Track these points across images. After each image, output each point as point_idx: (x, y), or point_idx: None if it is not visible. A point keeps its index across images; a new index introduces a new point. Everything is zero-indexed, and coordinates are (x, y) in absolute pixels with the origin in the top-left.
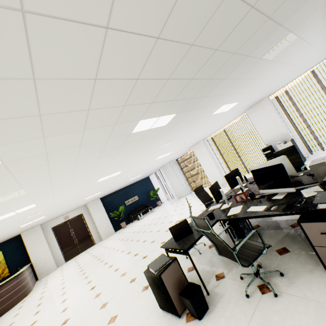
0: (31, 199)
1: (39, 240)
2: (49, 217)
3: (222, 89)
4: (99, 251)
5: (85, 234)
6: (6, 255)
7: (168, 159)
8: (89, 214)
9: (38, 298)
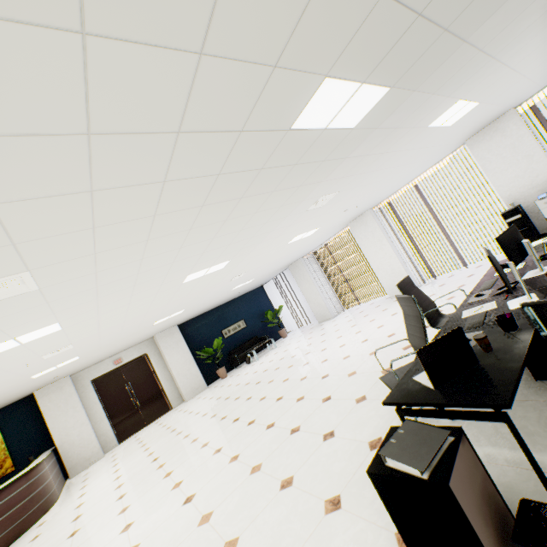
0: (49, 308)
1: (69, 403)
2: (87, 359)
3: (500, 24)
4: (183, 422)
5: (153, 390)
6: (8, 433)
7: (305, 247)
8: (160, 355)
9: (70, 519)
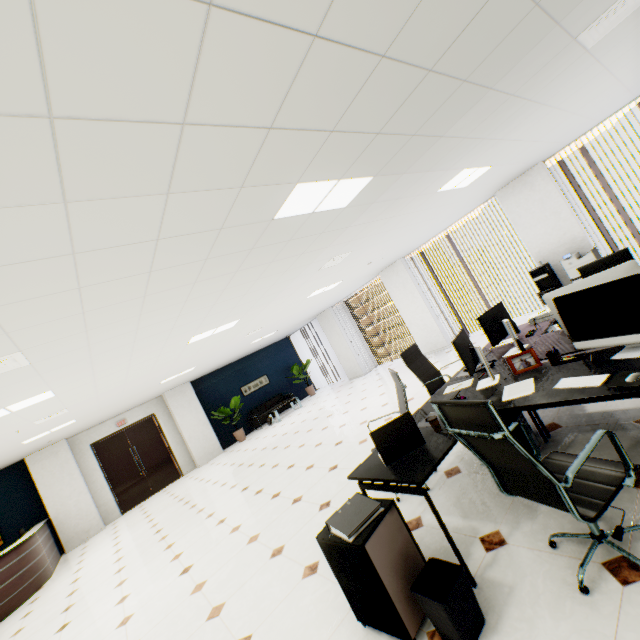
0: (42, 379)
1: (66, 470)
2: (85, 422)
3: (476, 120)
4: (192, 491)
5: (162, 455)
6: None
7: (331, 298)
8: (169, 415)
9: (65, 594)
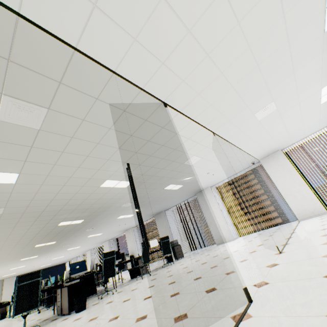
0: None
1: None
2: None
3: (55, 250)
4: None
5: None
6: None
7: (69, 256)
8: (2, 288)
9: None
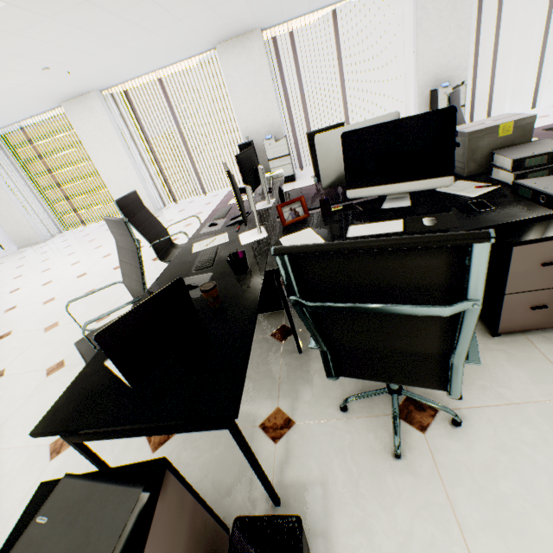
0: None
1: None
2: None
3: None
4: None
5: None
6: None
7: None
8: None
9: None
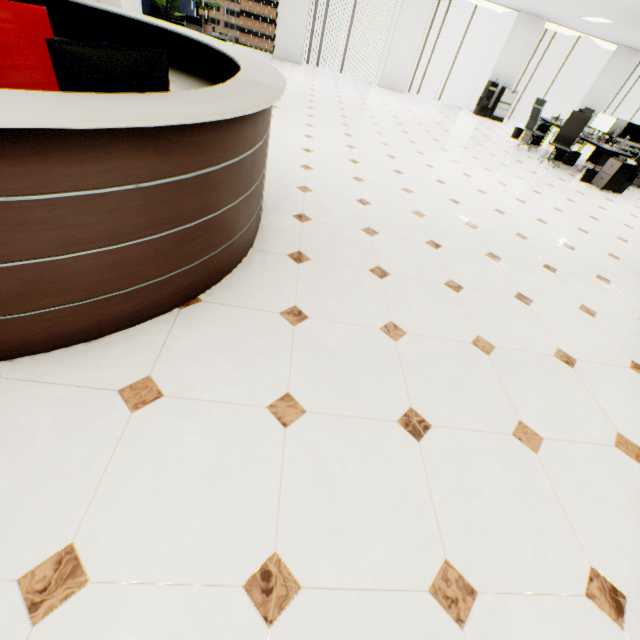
0: None
1: None
2: None
3: None
4: None
5: None
6: None
7: None
8: None
9: (340, 161)
